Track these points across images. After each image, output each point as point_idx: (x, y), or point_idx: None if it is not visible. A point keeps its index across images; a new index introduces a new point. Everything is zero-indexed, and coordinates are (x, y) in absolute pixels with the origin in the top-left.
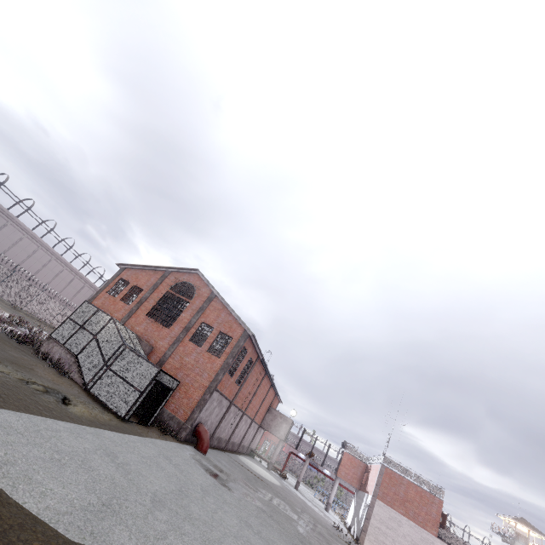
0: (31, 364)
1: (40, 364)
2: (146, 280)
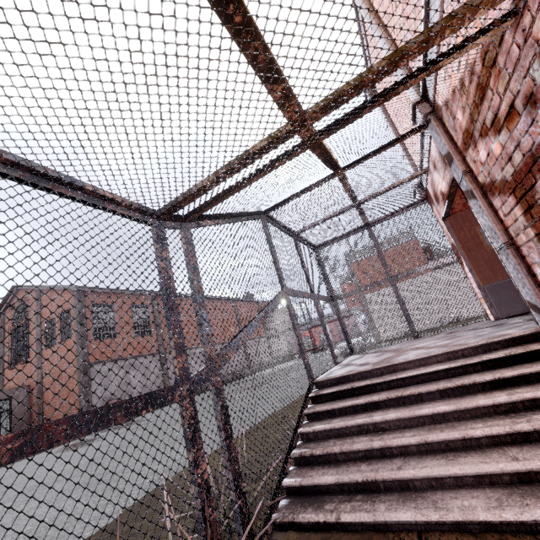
0: None
1: None
2: None
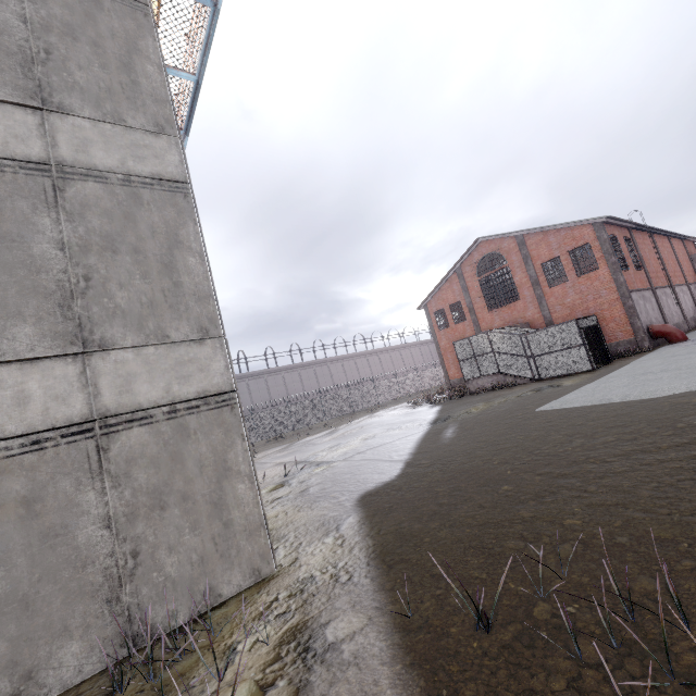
0: (491, 395)
1: (493, 393)
2: (452, 293)
